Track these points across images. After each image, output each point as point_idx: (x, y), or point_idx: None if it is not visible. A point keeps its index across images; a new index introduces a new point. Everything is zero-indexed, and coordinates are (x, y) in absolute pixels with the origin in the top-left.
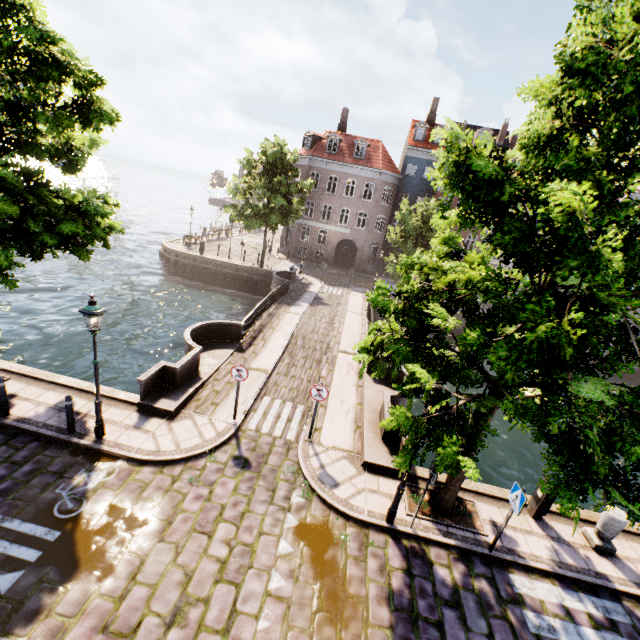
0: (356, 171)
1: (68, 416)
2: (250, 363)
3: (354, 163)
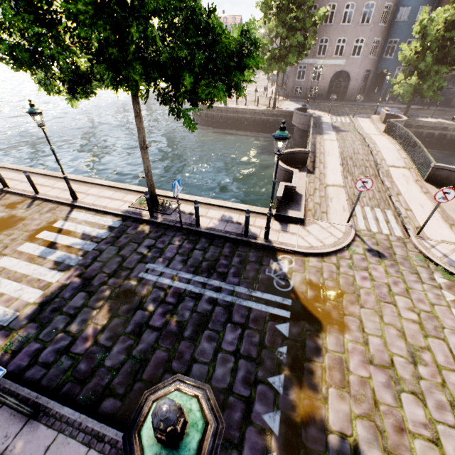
0: None
1: (247, 224)
2: (325, 181)
3: None
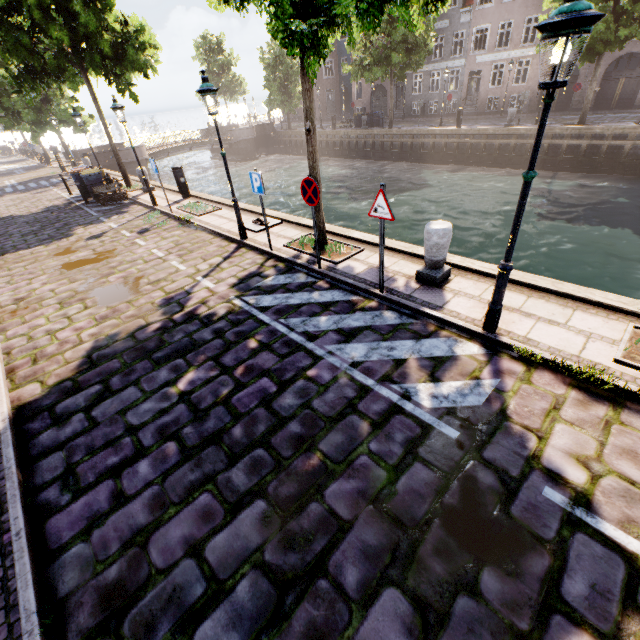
0: None
1: (45, 160)
2: None
3: None
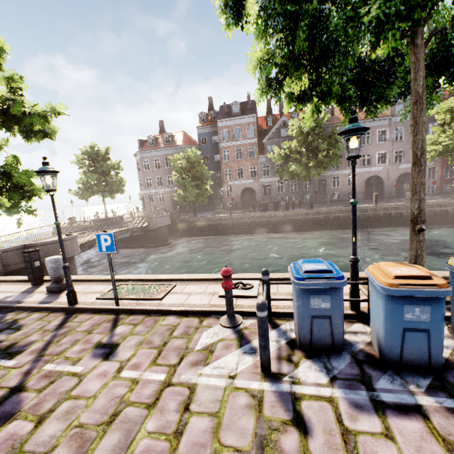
0: (168, 151)
1: None
2: None
3: (166, 147)
